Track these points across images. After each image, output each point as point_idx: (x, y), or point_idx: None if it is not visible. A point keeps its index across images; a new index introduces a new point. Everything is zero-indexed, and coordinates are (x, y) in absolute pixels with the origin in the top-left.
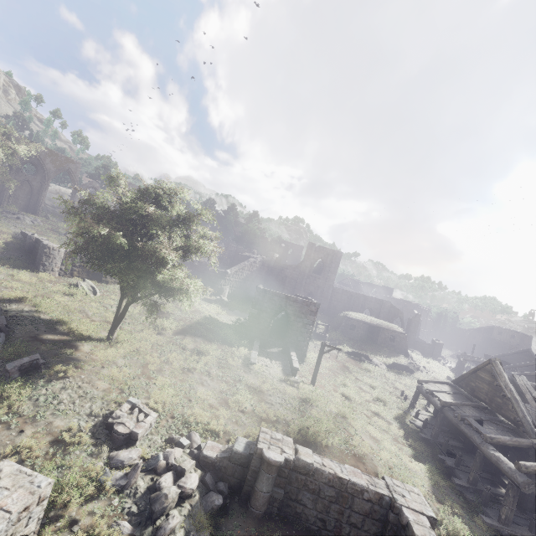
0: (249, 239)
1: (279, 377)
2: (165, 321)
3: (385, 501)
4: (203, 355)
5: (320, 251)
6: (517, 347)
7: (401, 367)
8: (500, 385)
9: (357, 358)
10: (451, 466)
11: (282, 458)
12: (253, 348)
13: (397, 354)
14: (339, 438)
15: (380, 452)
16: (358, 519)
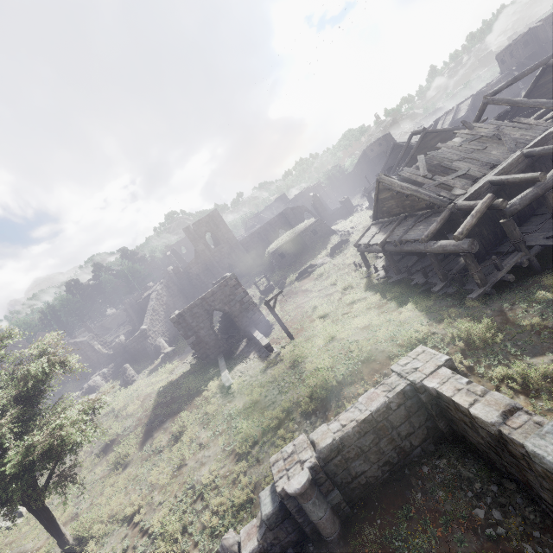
0: (136, 279)
1: (260, 370)
2: (119, 449)
3: (409, 391)
4: (182, 435)
5: (199, 227)
6: (388, 149)
7: (338, 246)
8: (398, 191)
9: (306, 274)
10: (424, 282)
11: (306, 473)
12: (221, 371)
13: (328, 239)
14: (342, 364)
15: (377, 335)
16: (407, 427)
